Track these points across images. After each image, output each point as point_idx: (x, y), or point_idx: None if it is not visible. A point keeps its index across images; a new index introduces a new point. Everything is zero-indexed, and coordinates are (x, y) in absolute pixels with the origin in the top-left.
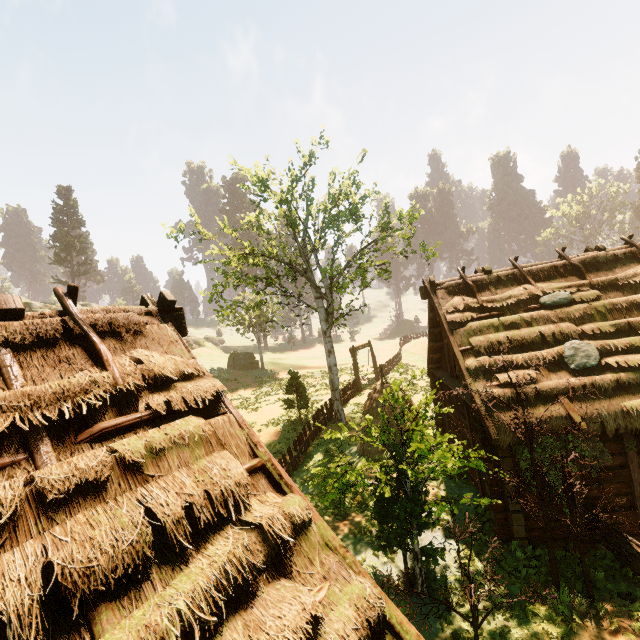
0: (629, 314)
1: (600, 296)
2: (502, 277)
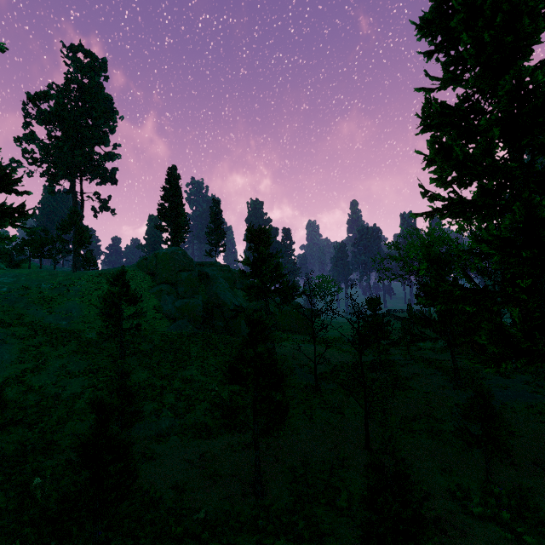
0: None
1: None
2: None
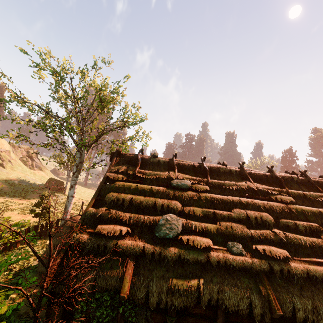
0: (219, 207)
1: (209, 191)
2: (161, 162)
